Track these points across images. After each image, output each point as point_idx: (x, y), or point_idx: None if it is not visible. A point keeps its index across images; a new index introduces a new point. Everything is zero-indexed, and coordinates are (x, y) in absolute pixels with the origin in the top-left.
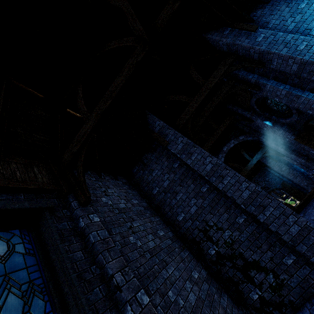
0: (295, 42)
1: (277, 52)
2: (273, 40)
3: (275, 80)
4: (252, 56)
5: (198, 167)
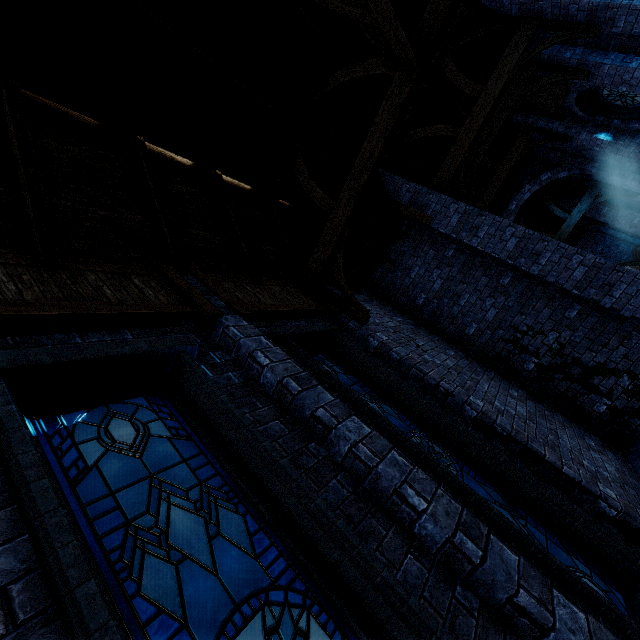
0: None
1: (627, 4)
2: None
3: (621, 52)
4: (573, 17)
5: (493, 247)
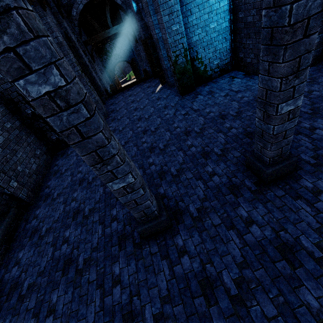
0: None
1: None
2: None
3: None
4: None
5: None
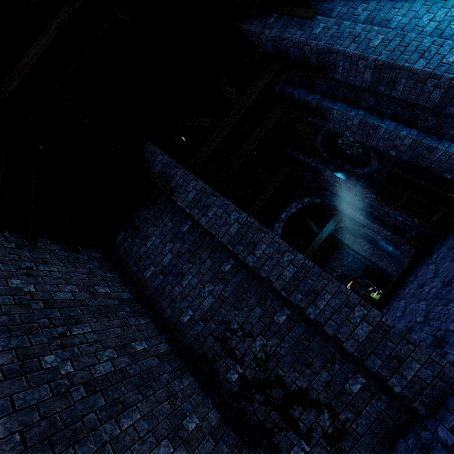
0: (367, 36)
1: (342, 50)
2: (336, 33)
3: (345, 103)
4: (308, 58)
5: (218, 229)
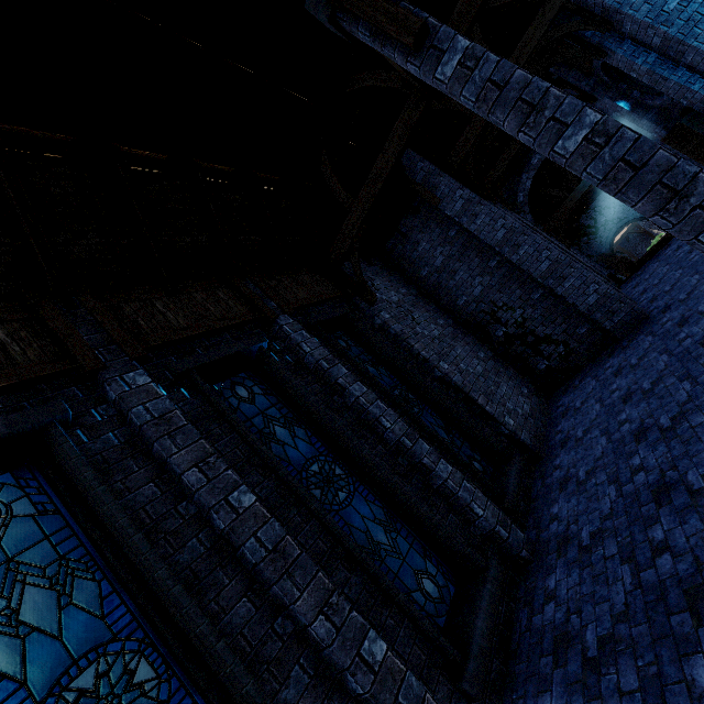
0: None
1: (631, 15)
2: None
3: (635, 42)
4: (591, 8)
5: (486, 235)
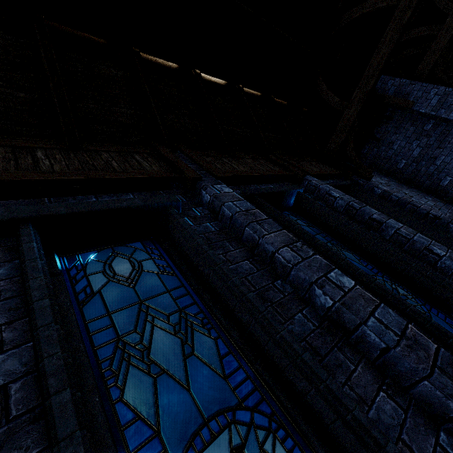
0: None
1: None
2: None
3: None
4: None
5: None
